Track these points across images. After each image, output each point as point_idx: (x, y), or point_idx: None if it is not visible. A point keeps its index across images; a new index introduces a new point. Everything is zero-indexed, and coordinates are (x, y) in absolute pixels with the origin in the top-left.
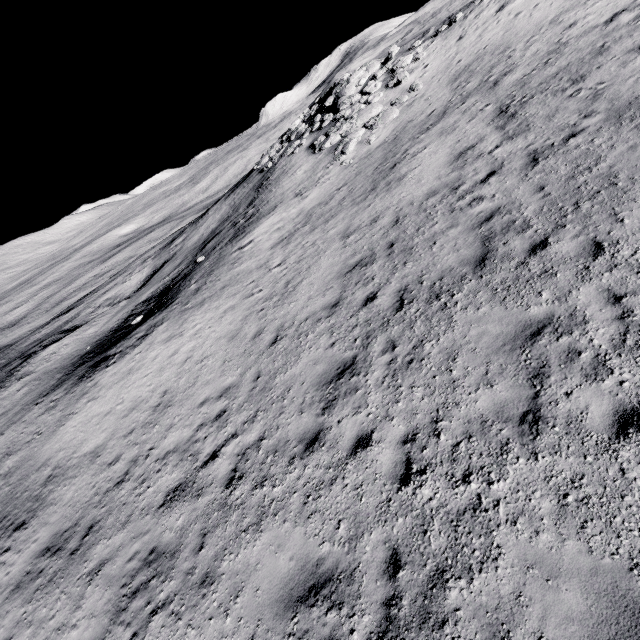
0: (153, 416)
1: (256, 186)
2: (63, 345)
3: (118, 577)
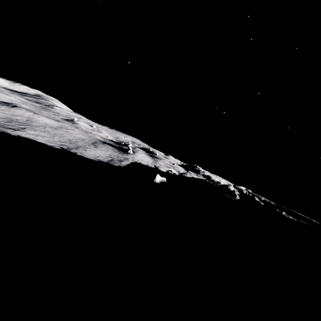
0: None
1: None
2: None
3: None
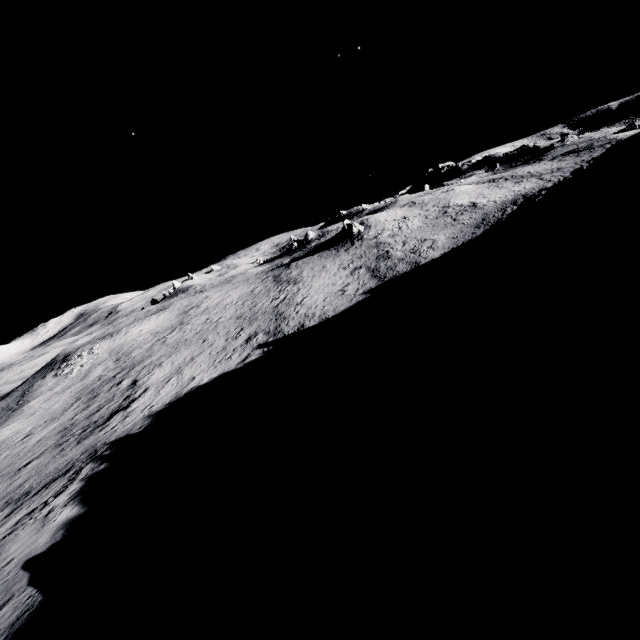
0: (2, 442)
1: (20, 395)
2: None
3: (12, 448)
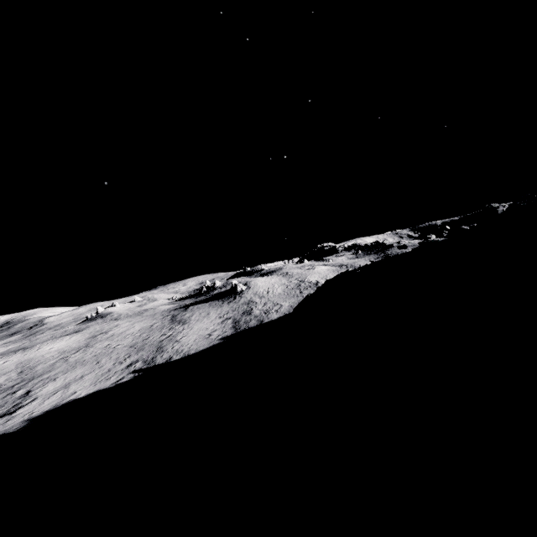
0: None
1: None
2: None
3: None
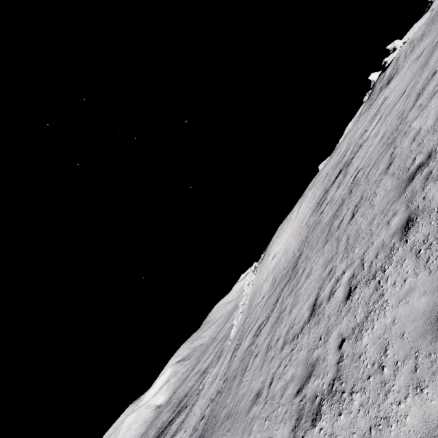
0: None
1: None
2: (175, 424)
3: None
